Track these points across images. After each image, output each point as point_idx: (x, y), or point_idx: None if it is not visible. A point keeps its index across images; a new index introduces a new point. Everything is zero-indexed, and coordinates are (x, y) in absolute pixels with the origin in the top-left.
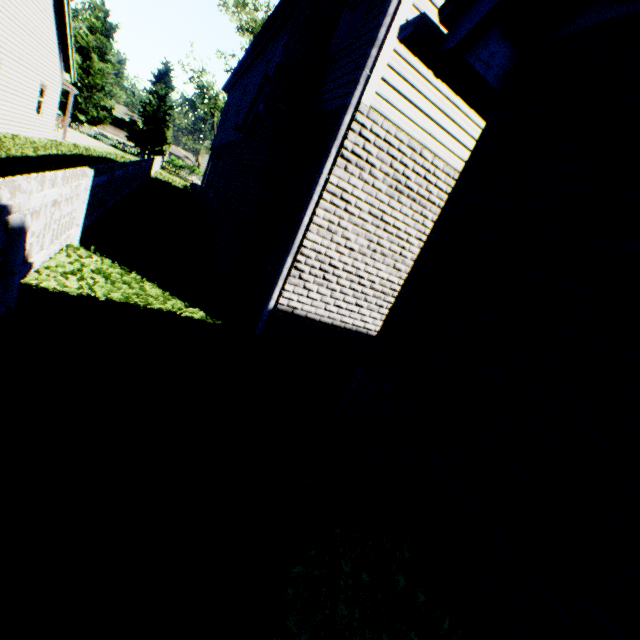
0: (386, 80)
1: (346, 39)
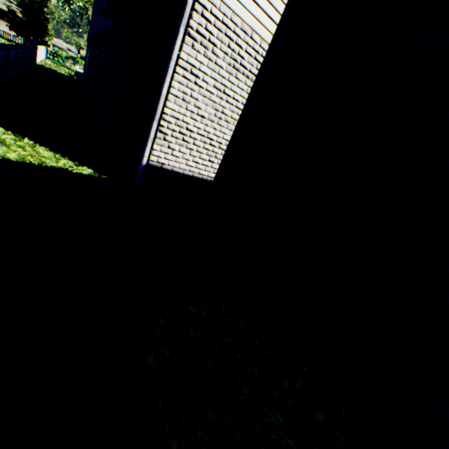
0: None
1: None
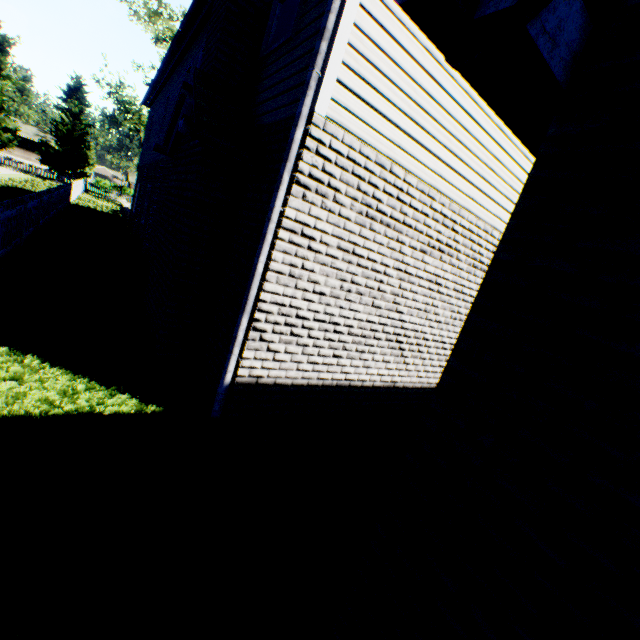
0: (343, 82)
1: (280, 36)
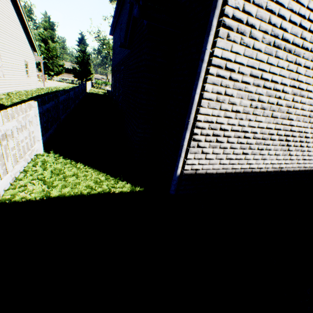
0: None
1: None
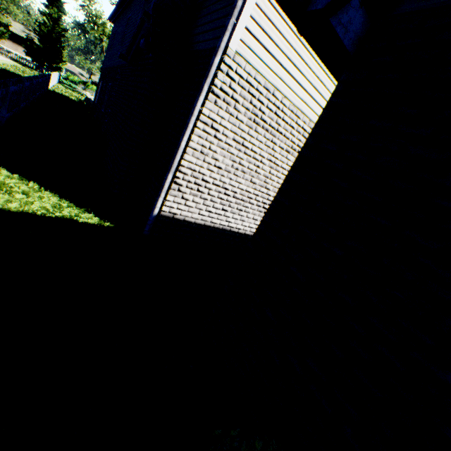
0: (249, 29)
1: None
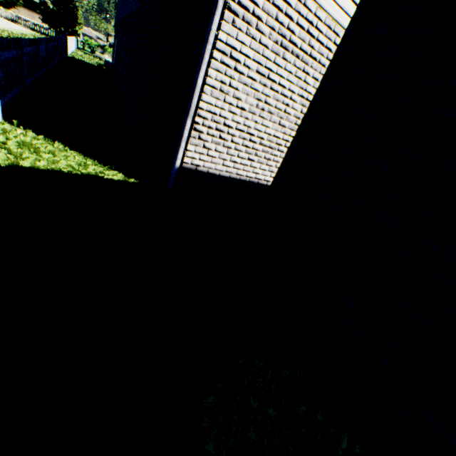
0: None
1: None
